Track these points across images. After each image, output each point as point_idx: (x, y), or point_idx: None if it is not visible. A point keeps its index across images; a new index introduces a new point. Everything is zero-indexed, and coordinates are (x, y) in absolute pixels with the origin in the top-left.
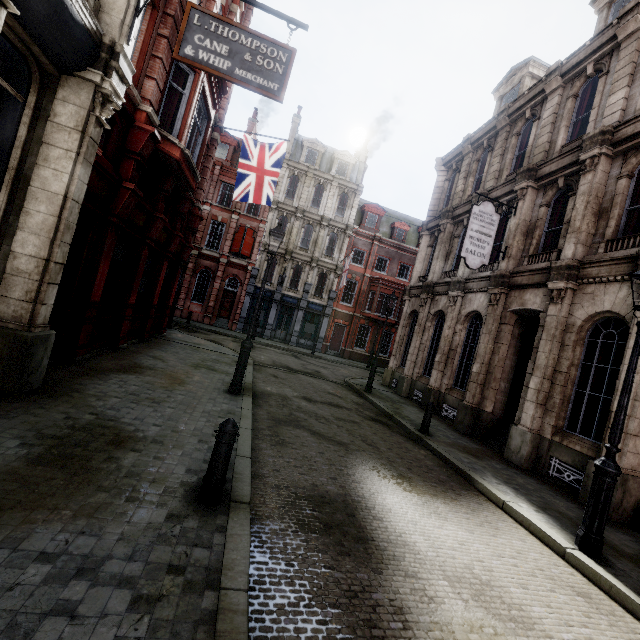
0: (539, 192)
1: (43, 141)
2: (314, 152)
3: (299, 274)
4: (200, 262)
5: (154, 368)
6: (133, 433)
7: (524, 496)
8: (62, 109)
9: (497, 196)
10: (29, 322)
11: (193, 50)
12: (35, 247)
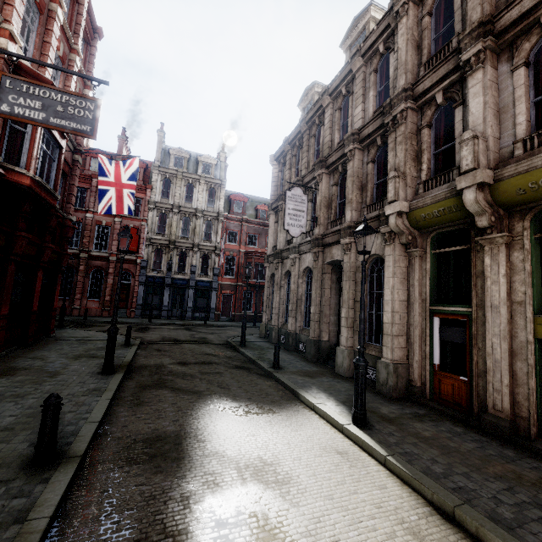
0: (331, 176)
1: None
2: (180, 158)
3: (185, 259)
4: (91, 263)
5: (30, 368)
6: None
7: (334, 397)
8: None
9: (308, 181)
10: None
11: (9, 107)
12: None
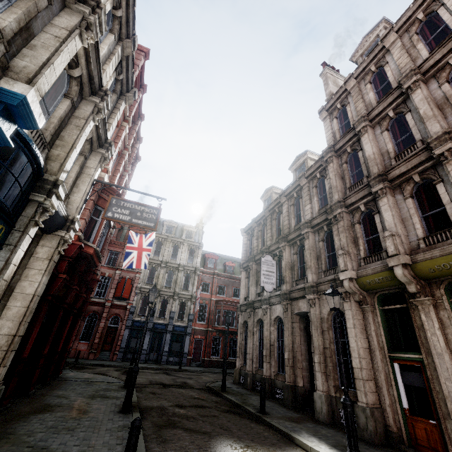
0: (291, 247)
1: (27, 267)
2: (171, 227)
3: (165, 305)
4: (89, 308)
5: (61, 405)
6: None
7: (324, 441)
8: (41, 250)
9: (273, 249)
10: None
11: (112, 214)
12: (9, 328)
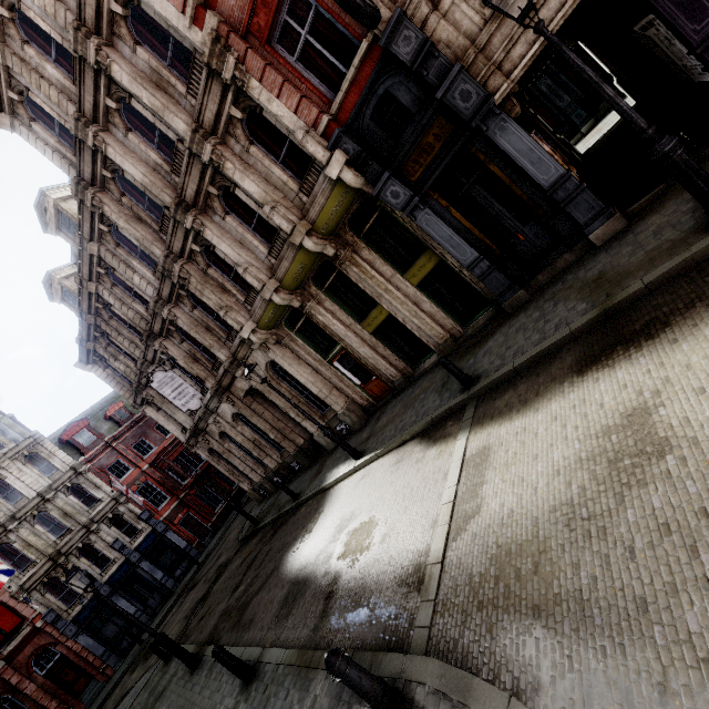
0: (170, 338)
1: None
2: None
3: (94, 550)
4: None
5: None
6: None
7: (340, 463)
8: None
9: (153, 357)
10: None
11: None
12: None
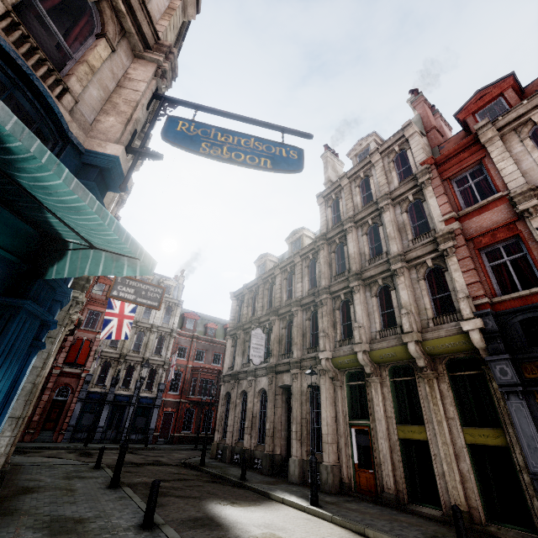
0: (281, 321)
1: None
2: (145, 279)
3: (131, 373)
4: None
5: (41, 486)
6: (81, 517)
7: (294, 494)
8: None
9: (263, 321)
10: (5, 461)
11: (117, 292)
12: None
